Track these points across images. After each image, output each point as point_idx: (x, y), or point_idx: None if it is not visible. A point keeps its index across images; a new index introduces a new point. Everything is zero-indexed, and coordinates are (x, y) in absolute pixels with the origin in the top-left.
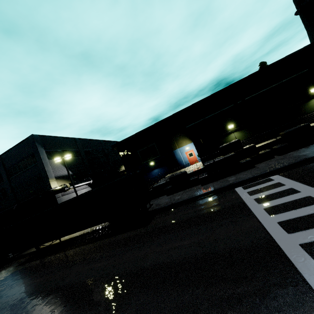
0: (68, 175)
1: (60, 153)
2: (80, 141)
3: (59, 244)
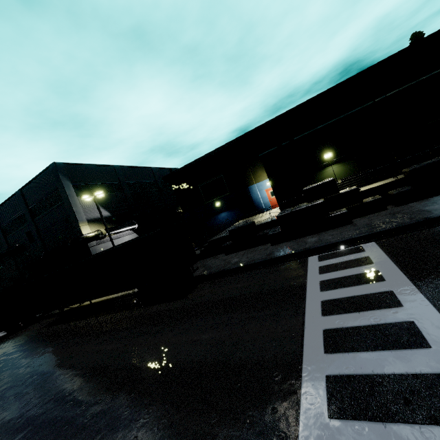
0: (105, 218)
1: (94, 187)
2: (122, 169)
3: (89, 306)
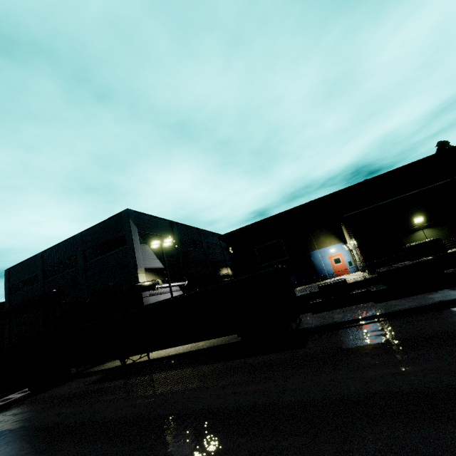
0: (159, 269)
1: (153, 237)
2: (176, 225)
3: (147, 363)
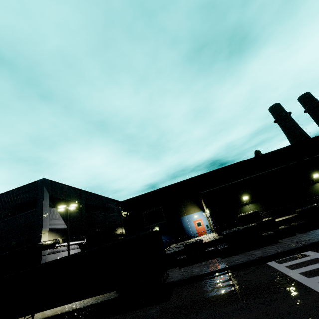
0: (62, 229)
1: (62, 202)
2: (84, 193)
3: None
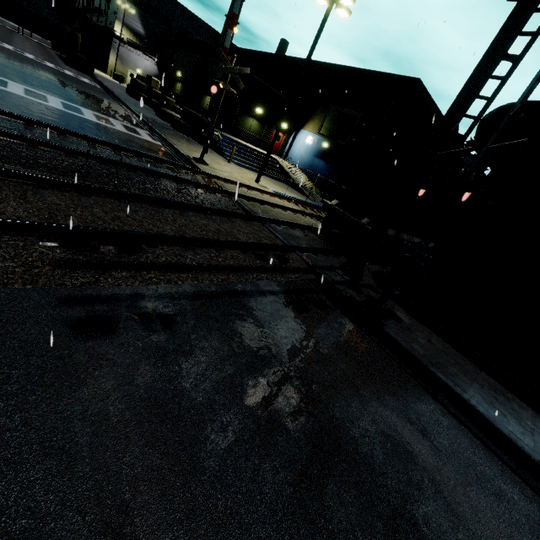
0: (140, 34)
1: (147, 5)
2: (185, 11)
3: None
